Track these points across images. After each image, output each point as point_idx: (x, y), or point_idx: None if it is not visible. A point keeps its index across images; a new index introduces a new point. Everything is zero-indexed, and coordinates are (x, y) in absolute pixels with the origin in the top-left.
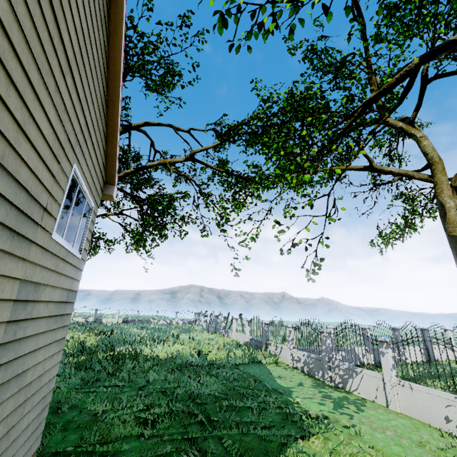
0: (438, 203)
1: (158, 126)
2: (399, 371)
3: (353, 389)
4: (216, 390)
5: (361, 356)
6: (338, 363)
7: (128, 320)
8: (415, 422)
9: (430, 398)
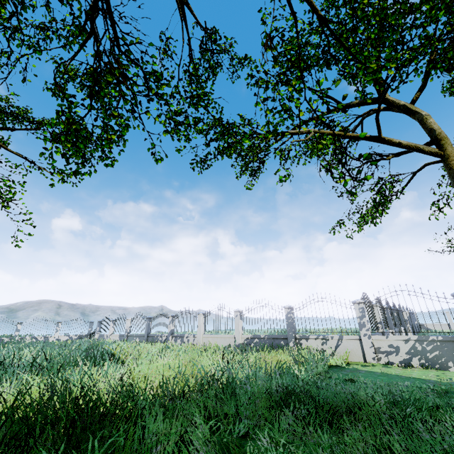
0: None
1: None
2: None
3: None
4: None
5: None
6: None
7: None
8: None
9: None
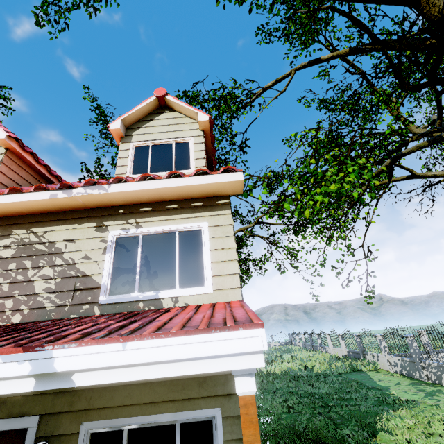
0: None
1: None
2: None
3: None
4: (327, 390)
5: None
6: (429, 362)
7: None
8: None
9: None
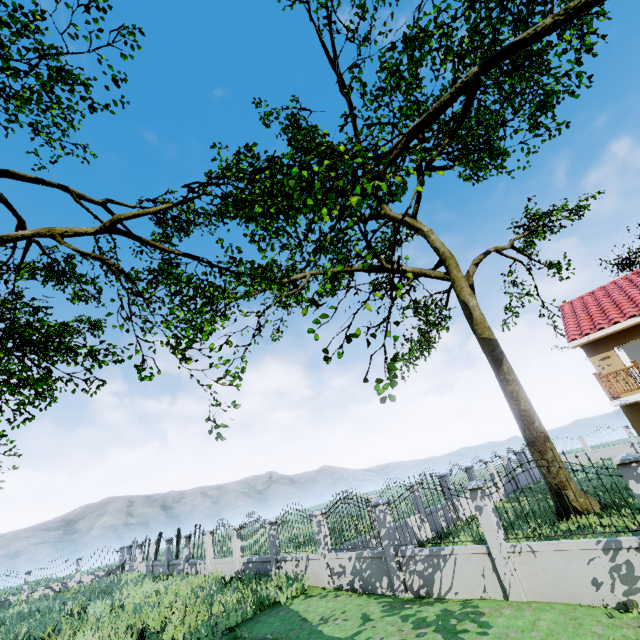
0: (461, 302)
1: (36, 182)
2: (468, 535)
3: (446, 589)
4: None
5: (417, 530)
6: (413, 552)
7: None
8: (561, 608)
9: (564, 557)
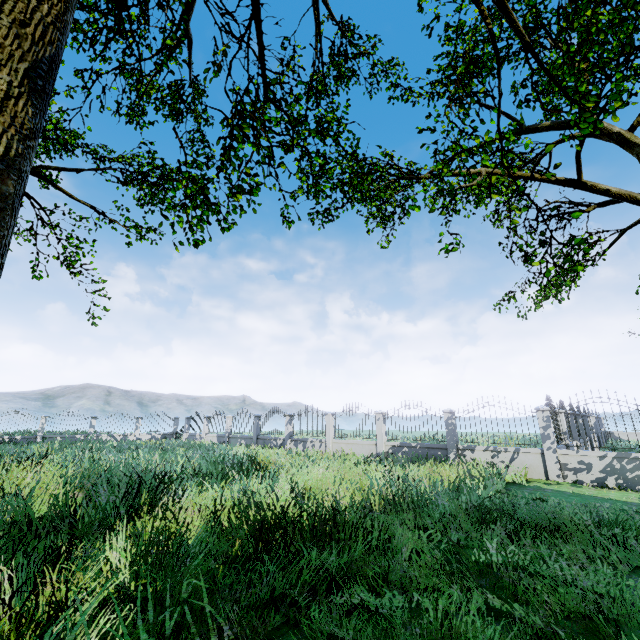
0: None
1: None
2: None
3: None
4: None
5: None
6: None
7: (16, 438)
8: None
9: None
